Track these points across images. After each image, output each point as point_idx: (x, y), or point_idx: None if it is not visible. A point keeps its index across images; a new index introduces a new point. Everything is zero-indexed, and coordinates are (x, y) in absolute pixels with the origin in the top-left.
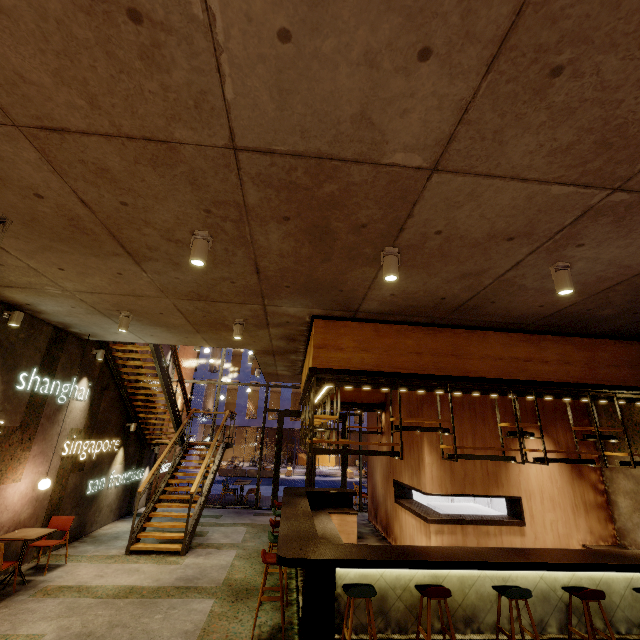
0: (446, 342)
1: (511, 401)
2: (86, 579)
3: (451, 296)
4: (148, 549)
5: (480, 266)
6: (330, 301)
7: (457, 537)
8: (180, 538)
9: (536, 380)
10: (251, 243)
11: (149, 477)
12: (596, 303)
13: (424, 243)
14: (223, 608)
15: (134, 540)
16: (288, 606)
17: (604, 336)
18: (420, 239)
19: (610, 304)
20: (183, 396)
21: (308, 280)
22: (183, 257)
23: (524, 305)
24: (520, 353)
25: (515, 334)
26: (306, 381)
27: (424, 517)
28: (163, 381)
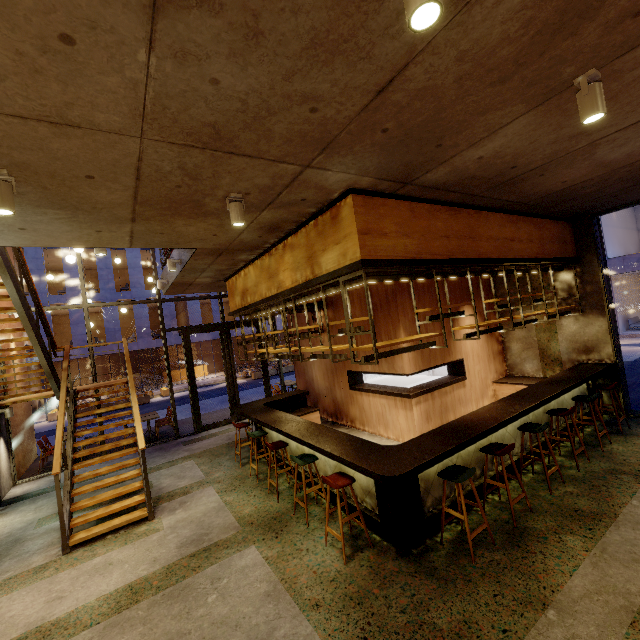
0: (464, 224)
1: (453, 282)
2: (37, 615)
3: (524, 164)
4: (99, 534)
5: (610, 121)
6: (402, 164)
7: (429, 402)
8: (138, 503)
9: (519, 258)
10: (461, 7)
11: (59, 451)
12: (599, 180)
13: (631, 70)
14: (274, 549)
15: (68, 533)
16: (333, 514)
17: (548, 216)
18: (639, 61)
19: (604, 182)
20: (45, 331)
21: (427, 120)
22: (291, 15)
23: (555, 180)
24: (508, 233)
25: (504, 215)
26: (325, 281)
27: (404, 395)
28: (24, 312)
